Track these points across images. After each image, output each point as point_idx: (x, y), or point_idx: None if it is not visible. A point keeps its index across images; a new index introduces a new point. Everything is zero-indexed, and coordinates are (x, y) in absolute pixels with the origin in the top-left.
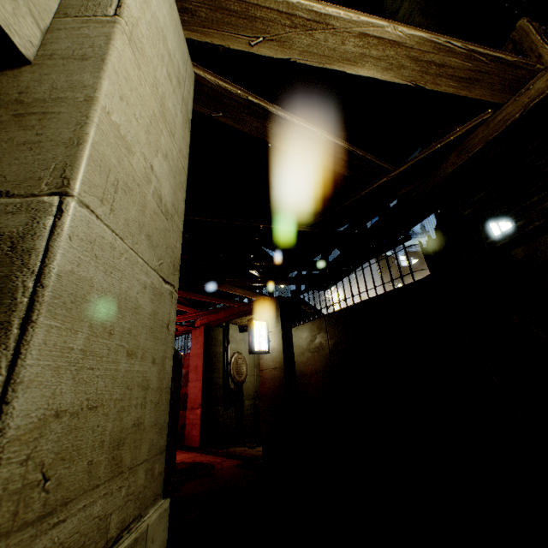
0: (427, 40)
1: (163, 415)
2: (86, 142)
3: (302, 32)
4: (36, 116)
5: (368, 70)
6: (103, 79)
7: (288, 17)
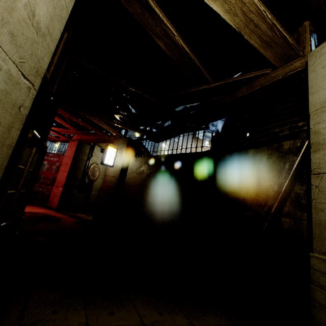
0: (255, 3)
1: (1, 160)
2: None
3: None
4: None
5: (217, 6)
6: None
7: None
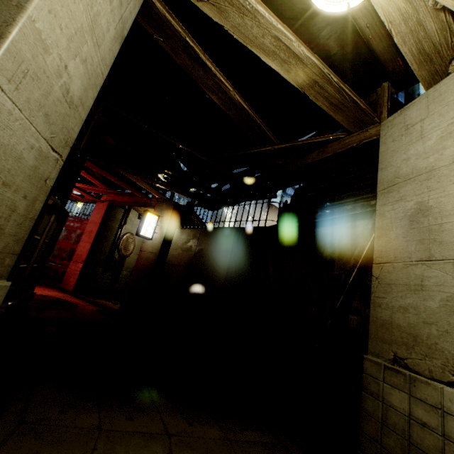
0: (317, 66)
1: (23, 233)
2: (7, 38)
3: (237, 12)
4: None
5: (276, 65)
6: None
7: None
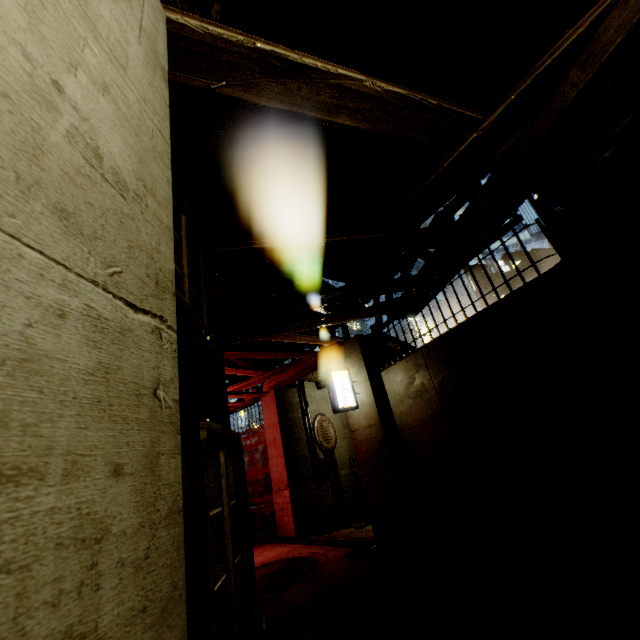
0: None
1: (166, 577)
2: None
3: None
4: None
5: None
6: None
7: None
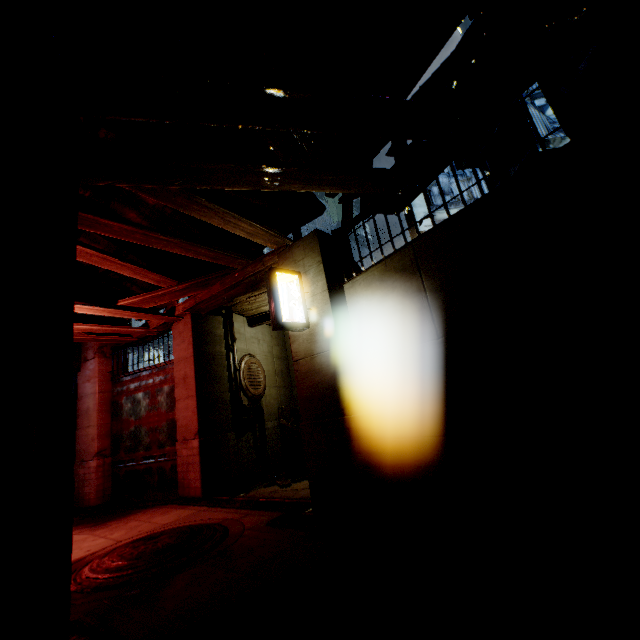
0: None
1: None
2: None
3: None
4: None
5: None
6: None
7: None
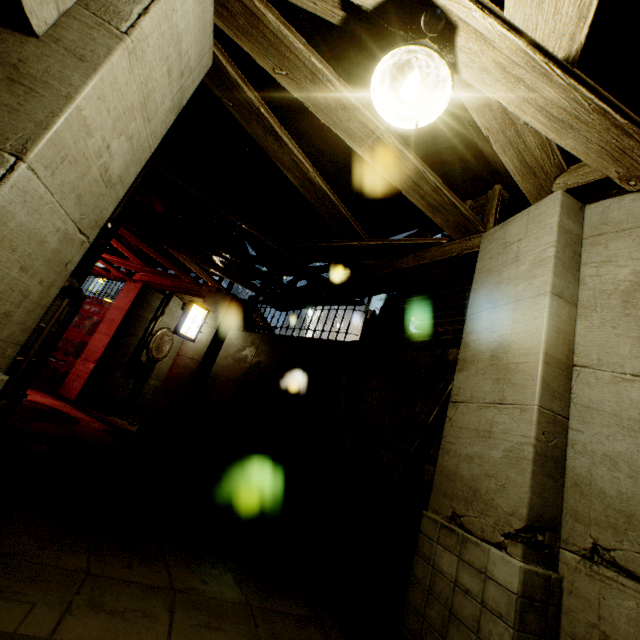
0: (410, 160)
1: (31, 322)
2: (52, 129)
3: (320, 91)
4: (24, 88)
5: (363, 152)
6: (88, 85)
7: (312, 74)
